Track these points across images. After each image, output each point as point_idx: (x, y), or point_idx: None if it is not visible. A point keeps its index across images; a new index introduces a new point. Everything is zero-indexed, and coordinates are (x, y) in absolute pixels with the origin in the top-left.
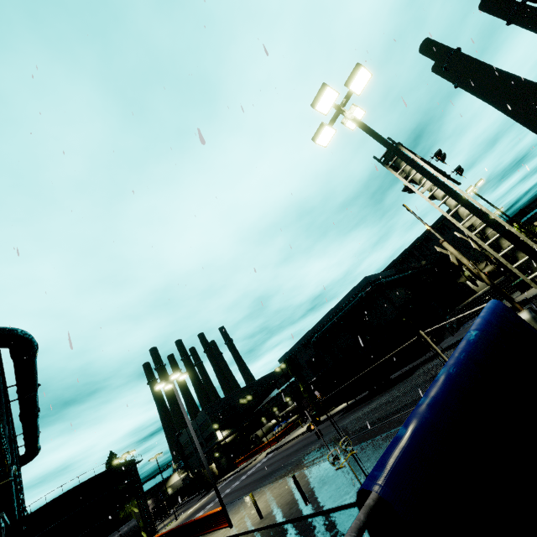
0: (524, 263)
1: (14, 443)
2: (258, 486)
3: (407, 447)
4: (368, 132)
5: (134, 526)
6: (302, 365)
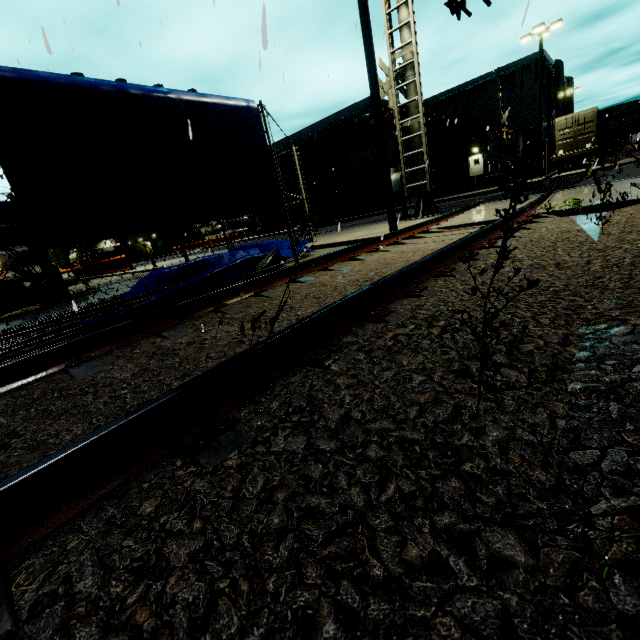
0: (411, 125)
1: None
2: None
3: None
4: None
5: None
6: None
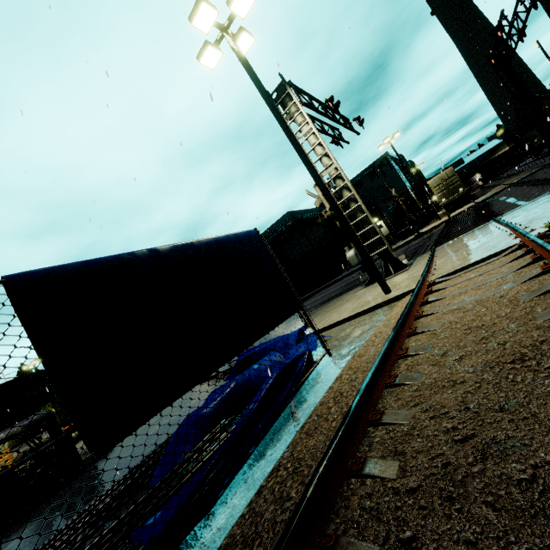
0: (353, 212)
1: None
2: None
3: (41, 269)
4: (244, 66)
5: (44, 415)
6: None
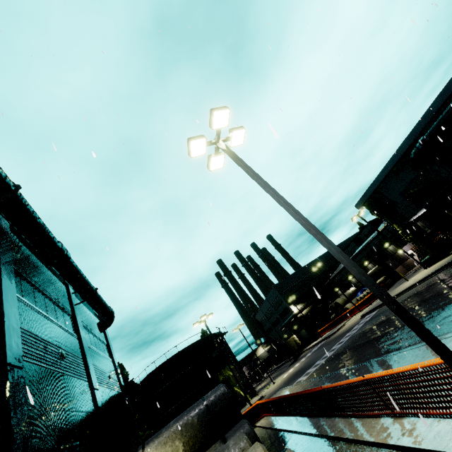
0: None
1: (70, 300)
2: (413, 336)
3: None
4: None
5: (223, 394)
6: (394, 200)
